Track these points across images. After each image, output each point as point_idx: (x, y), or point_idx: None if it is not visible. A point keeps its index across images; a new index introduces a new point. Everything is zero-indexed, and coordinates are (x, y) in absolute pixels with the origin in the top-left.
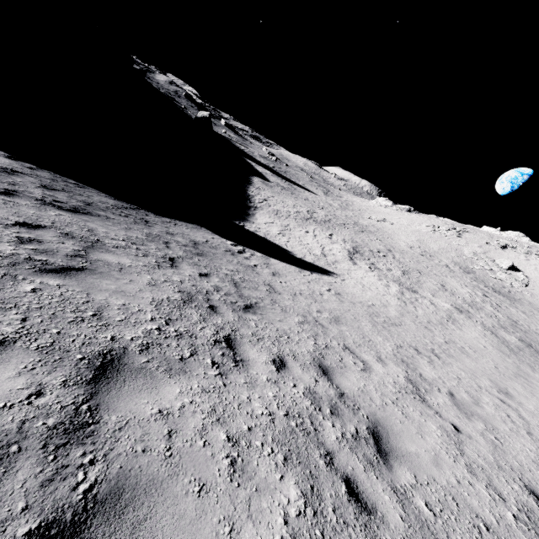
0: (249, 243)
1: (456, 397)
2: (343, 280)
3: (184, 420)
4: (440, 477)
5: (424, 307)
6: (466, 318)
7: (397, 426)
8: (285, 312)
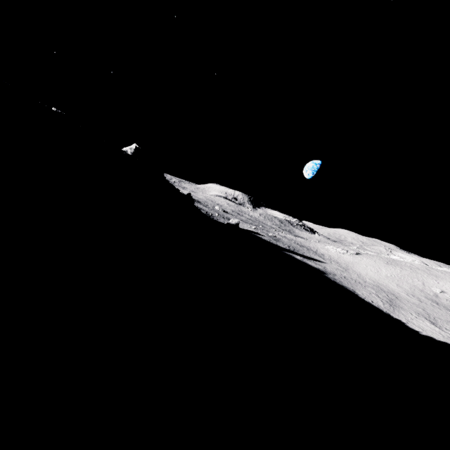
0: None
1: None
2: None
3: None
4: None
5: None
6: None
7: None
8: None
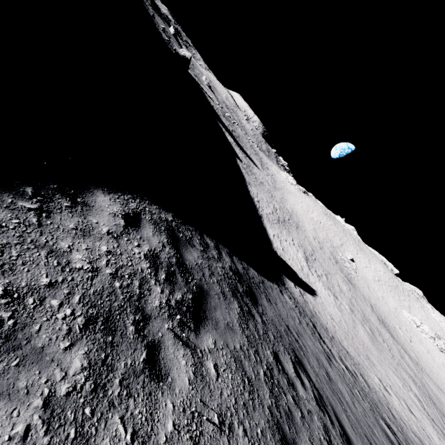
0: (292, 277)
1: (388, 387)
2: (320, 297)
3: (406, 430)
4: (411, 424)
5: (345, 314)
6: (355, 317)
7: (399, 410)
8: (353, 358)
